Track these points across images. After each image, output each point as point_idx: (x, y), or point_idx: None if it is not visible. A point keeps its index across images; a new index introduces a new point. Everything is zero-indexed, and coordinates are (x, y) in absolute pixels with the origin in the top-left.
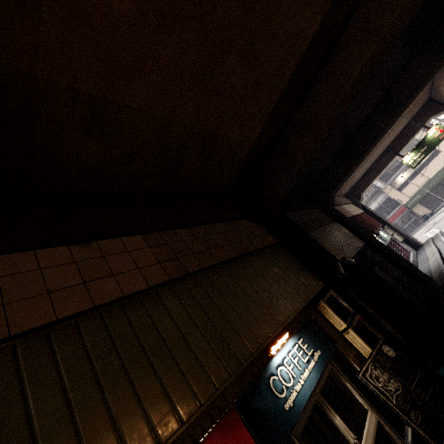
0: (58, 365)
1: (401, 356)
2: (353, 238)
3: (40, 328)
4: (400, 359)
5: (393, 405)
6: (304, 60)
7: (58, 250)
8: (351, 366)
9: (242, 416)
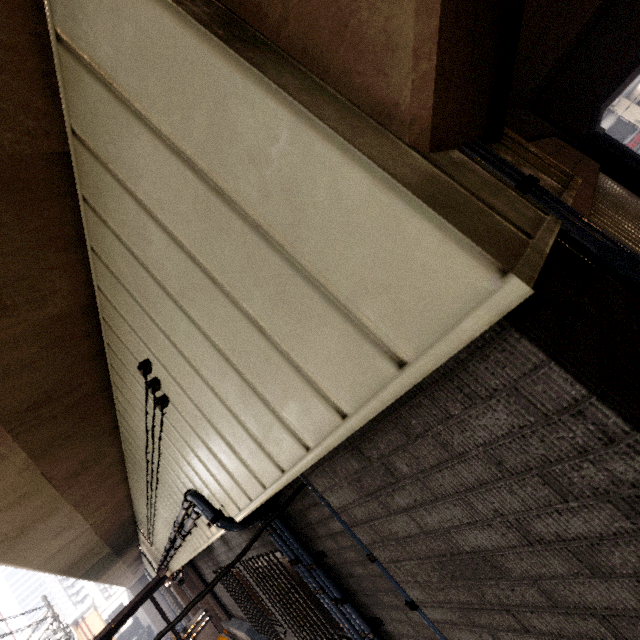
0: None
1: None
2: None
3: None
4: None
5: None
6: None
7: None
8: None
9: None
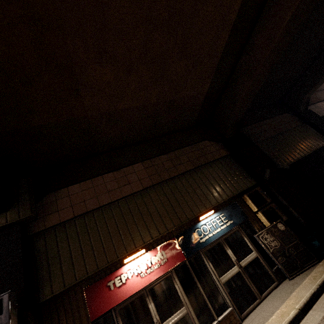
0: (114, 216)
1: (288, 230)
2: (317, 138)
3: (107, 204)
4: (287, 232)
5: (269, 252)
6: (235, 26)
7: (109, 174)
8: (254, 230)
9: (178, 241)
